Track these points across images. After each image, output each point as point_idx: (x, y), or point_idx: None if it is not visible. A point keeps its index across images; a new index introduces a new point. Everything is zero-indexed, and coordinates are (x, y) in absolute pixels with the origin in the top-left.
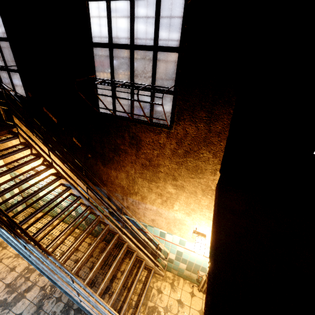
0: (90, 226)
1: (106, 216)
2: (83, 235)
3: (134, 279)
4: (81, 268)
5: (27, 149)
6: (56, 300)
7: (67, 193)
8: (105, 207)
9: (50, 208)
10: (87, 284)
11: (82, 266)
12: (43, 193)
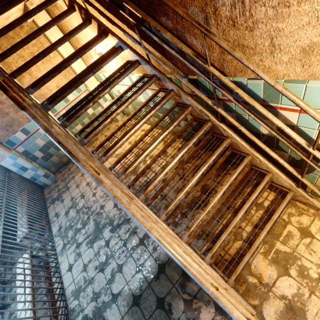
0: (157, 106)
1: (183, 90)
2: (146, 118)
3: (246, 200)
4: (149, 167)
5: (63, 5)
6: (144, 200)
7: (135, 74)
8: (182, 74)
9: (100, 83)
10: (160, 189)
11: (151, 163)
12: (122, 90)
